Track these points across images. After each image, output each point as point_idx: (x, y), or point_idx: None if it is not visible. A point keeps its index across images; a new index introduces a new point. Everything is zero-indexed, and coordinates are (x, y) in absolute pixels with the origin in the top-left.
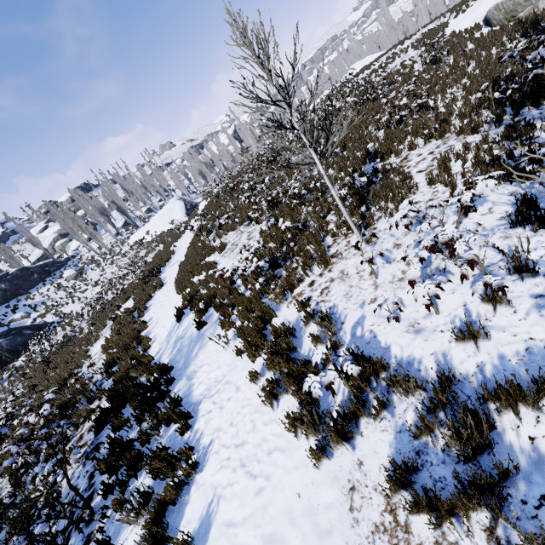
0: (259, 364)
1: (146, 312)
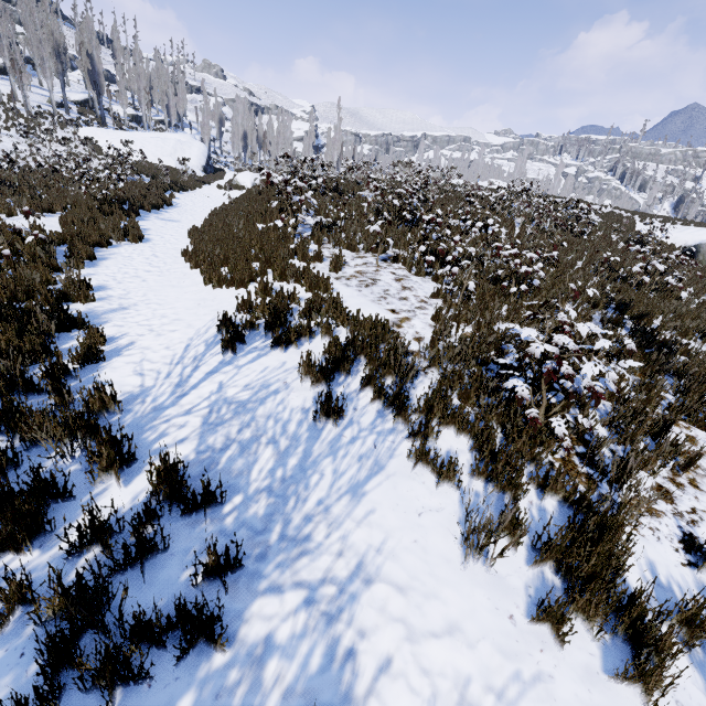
0: None
1: (88, 265)
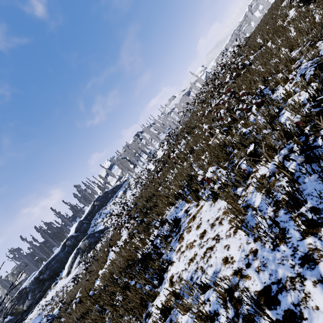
0: None
1: None
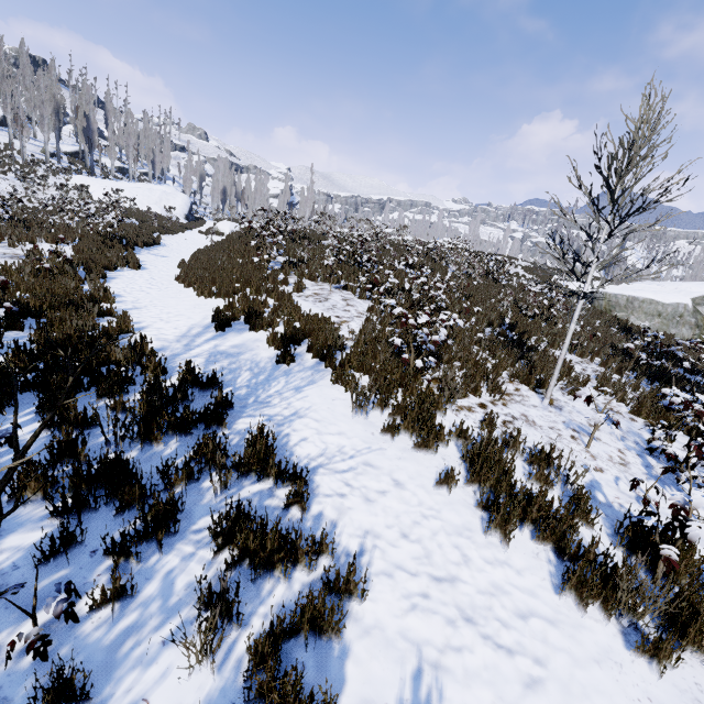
0: (434, 464)
1: (102, 281)
